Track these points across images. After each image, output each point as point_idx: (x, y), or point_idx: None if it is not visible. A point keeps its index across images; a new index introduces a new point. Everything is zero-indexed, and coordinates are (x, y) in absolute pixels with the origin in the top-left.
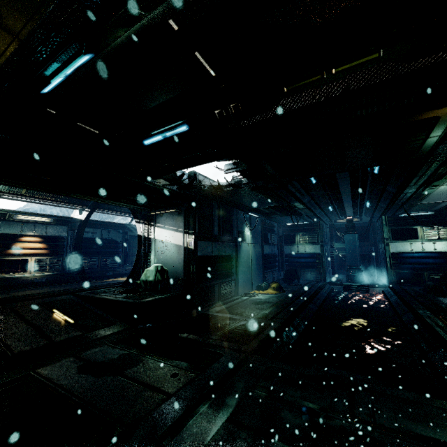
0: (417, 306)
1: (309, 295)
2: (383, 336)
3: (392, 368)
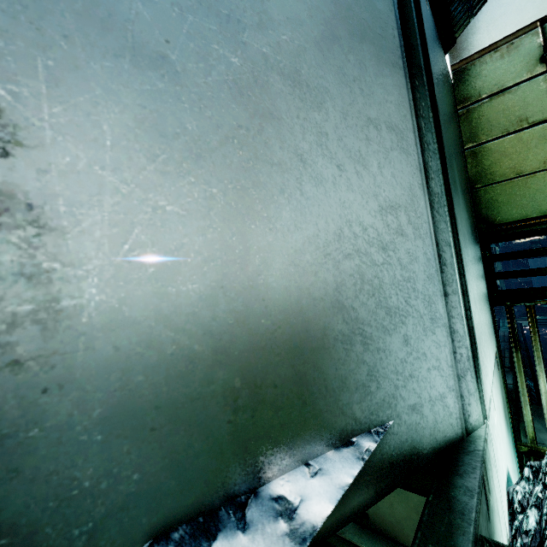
0: None
1: (507, 337)
2: None
3: None
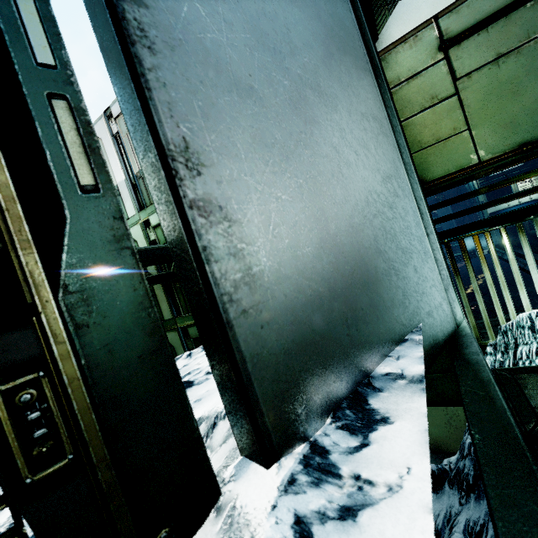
0: (534, 256)
1: None
2: (516, 288)
3: (537, 305)
